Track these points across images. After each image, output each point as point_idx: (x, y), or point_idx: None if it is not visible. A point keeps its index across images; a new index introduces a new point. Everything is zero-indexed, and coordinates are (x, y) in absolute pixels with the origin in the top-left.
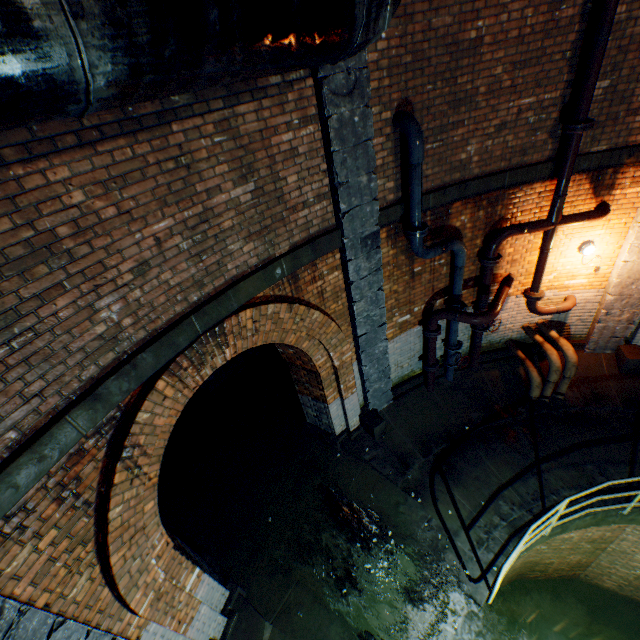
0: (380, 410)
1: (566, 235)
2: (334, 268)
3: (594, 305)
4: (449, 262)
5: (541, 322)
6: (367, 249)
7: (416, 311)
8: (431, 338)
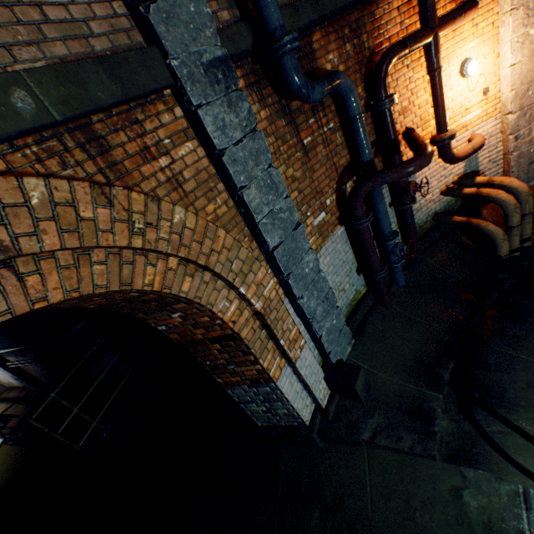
0: (346, 358)
1: (442, 60)
2: (181, 135)
3: (497, 137)
4: (339, 126)
5: (457, 178)
6: (222, 89)
7: (329, 205)
8: (363, 230)
